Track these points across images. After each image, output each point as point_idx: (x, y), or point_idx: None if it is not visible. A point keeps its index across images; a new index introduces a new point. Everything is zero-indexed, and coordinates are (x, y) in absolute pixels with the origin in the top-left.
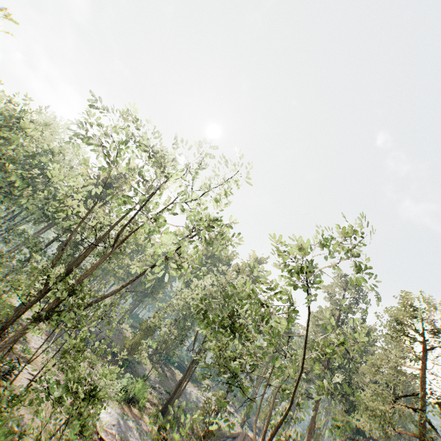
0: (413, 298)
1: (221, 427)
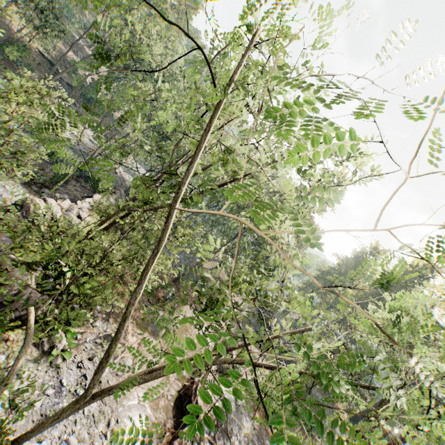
0: None
1: None
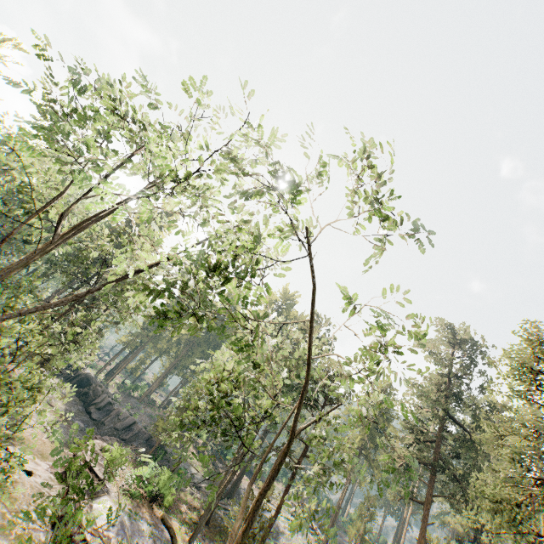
0: None
1: None
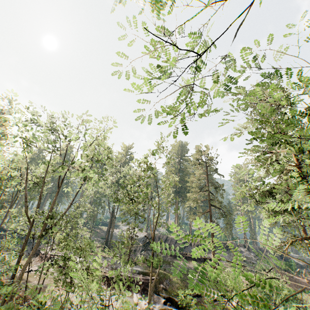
0: (201, 147)
1: (137, 238)
